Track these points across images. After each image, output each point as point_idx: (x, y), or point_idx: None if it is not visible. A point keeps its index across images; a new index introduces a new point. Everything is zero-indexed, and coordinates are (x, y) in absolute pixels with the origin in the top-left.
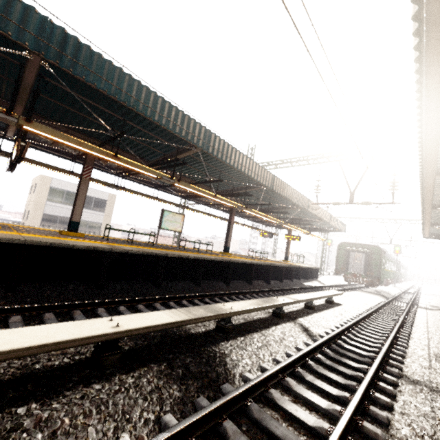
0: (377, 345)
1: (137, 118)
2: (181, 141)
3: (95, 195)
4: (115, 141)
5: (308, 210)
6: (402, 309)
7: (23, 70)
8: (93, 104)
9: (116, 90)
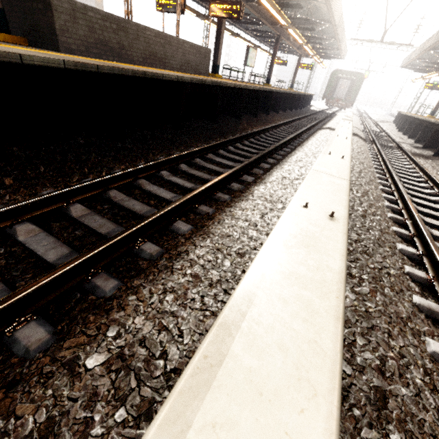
0: (382, 134)
1: None
2: None
3: None
4: None
5: (340, 43)
6: (371, 122)
7: None
8: None
9: None
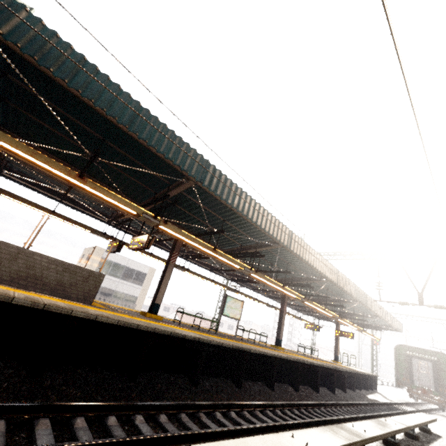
0: None
1: (235, 219)
2: (262, 237)
3: (137, 268)
4: (202, 232)
5: (367, 306)
6: None
7: (173, 188)
8: (206, 208)
9: (237, 204)
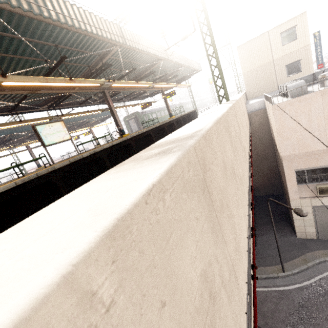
0: None
1: None
2: None
3: None
4: None
5: None
6: None
7: None
8: None
9: None
